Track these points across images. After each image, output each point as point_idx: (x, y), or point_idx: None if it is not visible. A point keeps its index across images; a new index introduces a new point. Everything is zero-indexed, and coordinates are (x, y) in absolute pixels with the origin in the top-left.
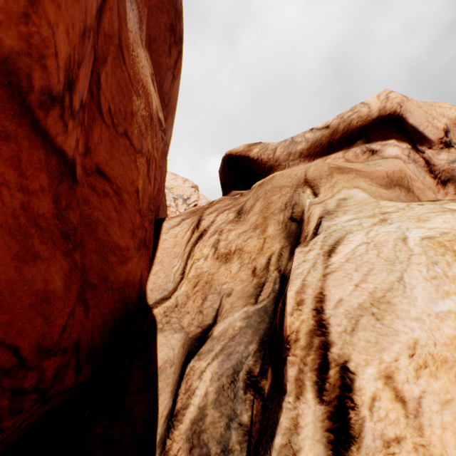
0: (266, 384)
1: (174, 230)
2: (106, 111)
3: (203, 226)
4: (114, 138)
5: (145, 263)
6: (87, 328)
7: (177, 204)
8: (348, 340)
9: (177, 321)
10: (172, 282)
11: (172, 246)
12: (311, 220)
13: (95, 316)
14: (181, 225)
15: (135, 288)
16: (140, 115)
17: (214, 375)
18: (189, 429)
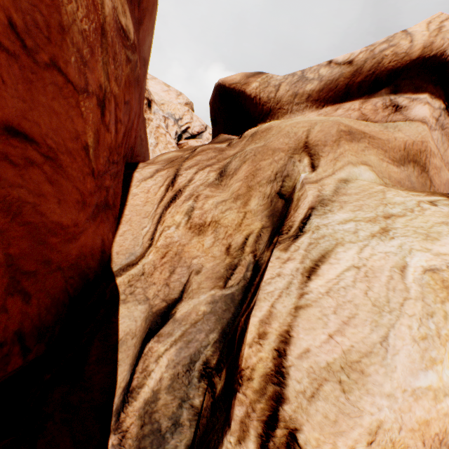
0: (219, 384)
1: (146, 183)
2: (3, 28)
3: (179, 184)
4: (32, 73)
5: (108, 226)
6: (32, 313)
7: (167, 124)
8: (304, 406)
9: (142, 292)
10: (140, 246)
11: (143, 204)
12: (300, 206)
13: (41, 299)
14: (155, 178)
15: (94, 257)
16: (77, 29)
17: (170, 362)
18: (142, 408)
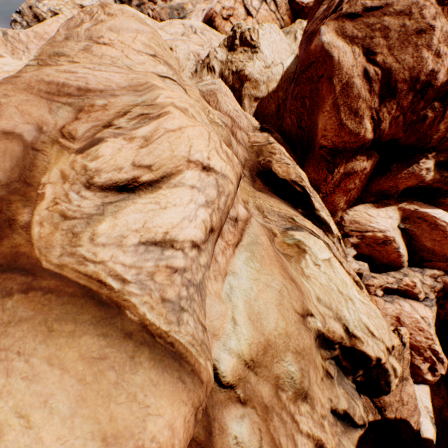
0: (360, 373)
1: None
2: None
3: None
4: None
5: None
6: None
7: None
8: (391, 342)
9: (340, 446)
10: None
11: None
12: (335, 330)
13: None
14: None
15: None
16: None
17: (359, 402)
18: (364, 412)
